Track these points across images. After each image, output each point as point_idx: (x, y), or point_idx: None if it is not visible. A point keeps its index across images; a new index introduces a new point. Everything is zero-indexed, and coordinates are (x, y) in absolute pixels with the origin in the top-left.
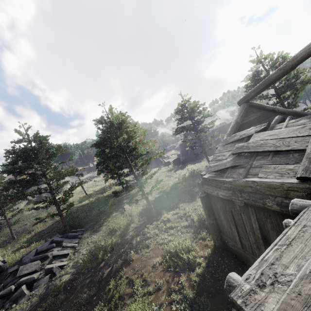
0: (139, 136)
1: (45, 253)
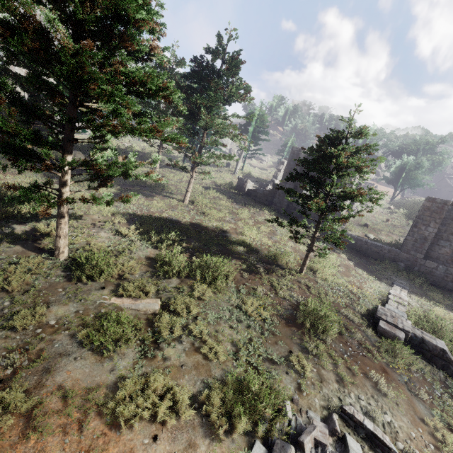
0: None
1: None
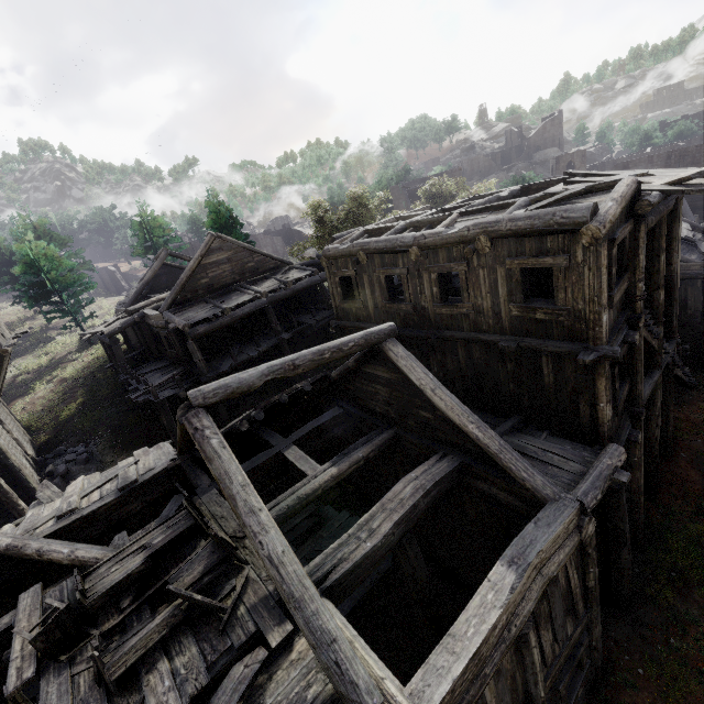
0: (75, 253)
1: None
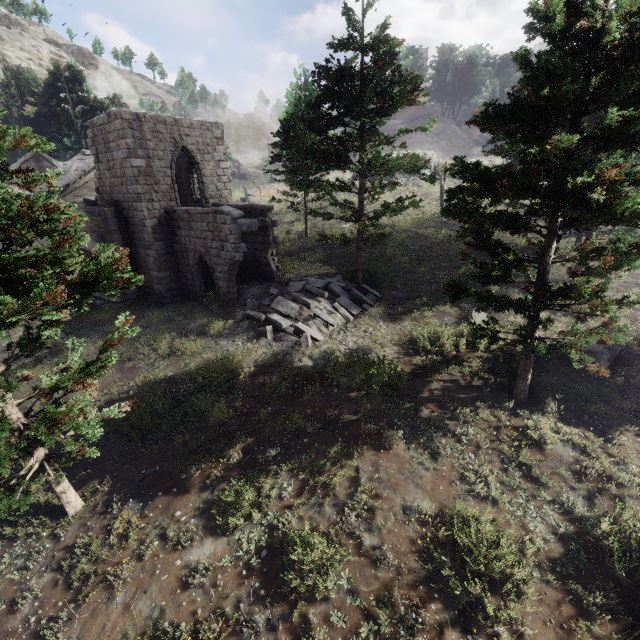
0: None
1: (309, 300)
